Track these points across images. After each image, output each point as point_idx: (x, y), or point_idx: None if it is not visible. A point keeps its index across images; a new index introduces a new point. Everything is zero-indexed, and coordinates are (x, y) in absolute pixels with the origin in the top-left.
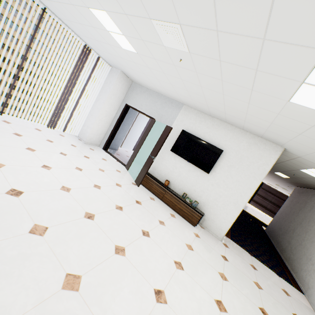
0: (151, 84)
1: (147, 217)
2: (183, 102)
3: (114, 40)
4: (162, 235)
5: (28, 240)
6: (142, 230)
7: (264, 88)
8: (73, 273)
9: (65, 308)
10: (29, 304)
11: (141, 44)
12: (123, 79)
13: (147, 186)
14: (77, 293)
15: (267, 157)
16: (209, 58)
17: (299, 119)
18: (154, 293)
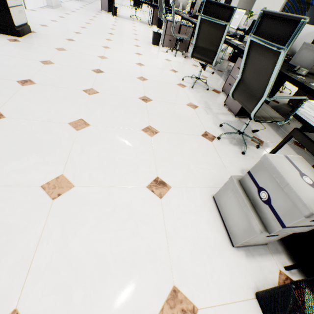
0: None
1: None
2: None
3: None
4: None
5: None
6: None
7: None
8: None
9: None
10: None
11: None
12: None
13: None
14: None
15: None
16: None
17: None
18: None
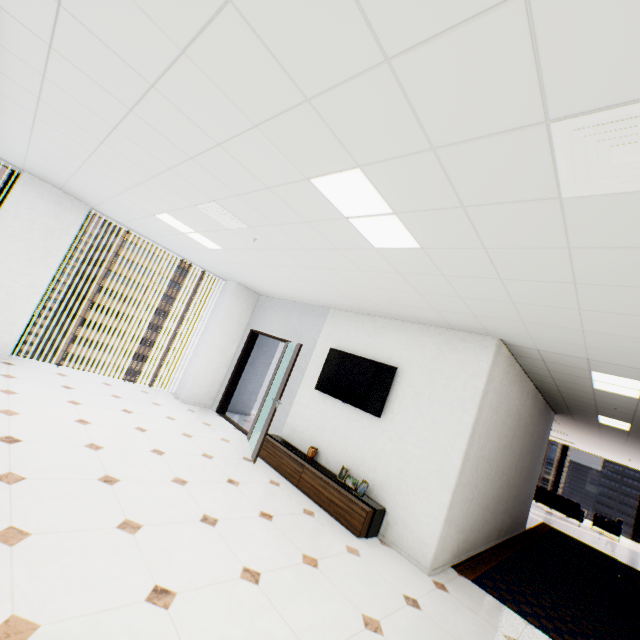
0: (275, 289)
1: (234, 502)
2: (326, 305)
3: (197, 241)
4: (248, 530)
5: None
6: (206, 515)
7: (339, 241)
8: (22, 528)
9: None
10: None
11: (216, 236)
12: (242, 293)
13: (275, 463)
14: (8, 548)
15: (474, 363)
16: (267, 226)
17: (421, 271)
18: (151, 589)
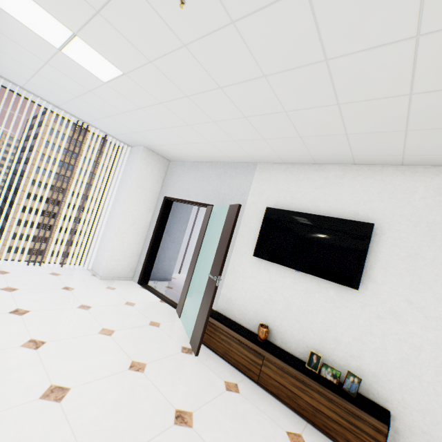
0: (190, 147)
1: None
2: (254, 159)
3: (82, 68)
4: None
5: None
6: None
7: None
8: None
9: None
10: None
11: (107, 33)
12: (151, 159)
13: (220, 350)
14: None
15: None
16: None
17: None
18: None
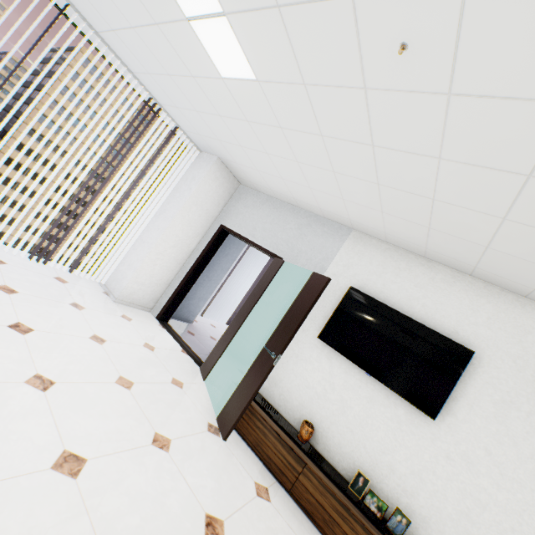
0: (280, 182)
1: None
2: (351, 224)
3: (204, 50)
4: None
5: None
6: None
7: None
8: None
9: None
10: None
11: (271, 31)
12: (221, 175)
13: (251, 438)
14: None
15: None
16: None
17: None
18: None
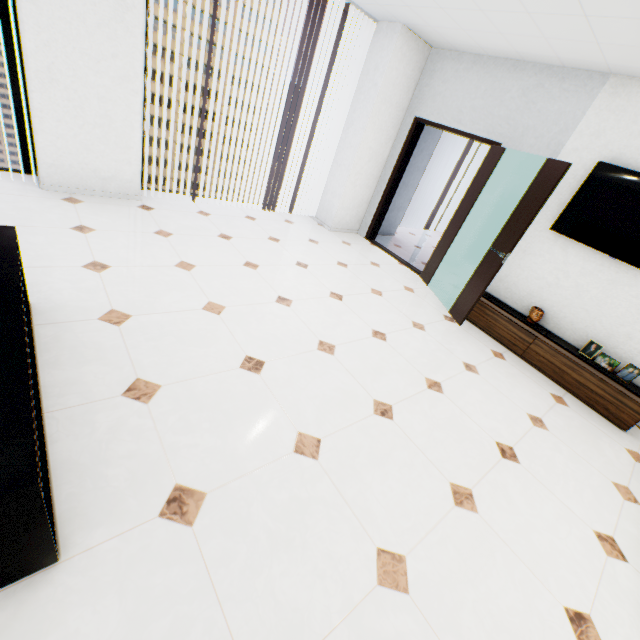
0: (496, 38)
1: (499, 408)
2: (609, 69)
3: None
4: (546, 457)
5: (298, 469)
6: (498, 444)
7: None
8: (388, 548)
9: (395, 631)
10: (333, 611)
11: None
12: (407, 49)
13: (482, 324)
14: (407, 598)
15: None
16: None
17: None
18: (567, 619)
